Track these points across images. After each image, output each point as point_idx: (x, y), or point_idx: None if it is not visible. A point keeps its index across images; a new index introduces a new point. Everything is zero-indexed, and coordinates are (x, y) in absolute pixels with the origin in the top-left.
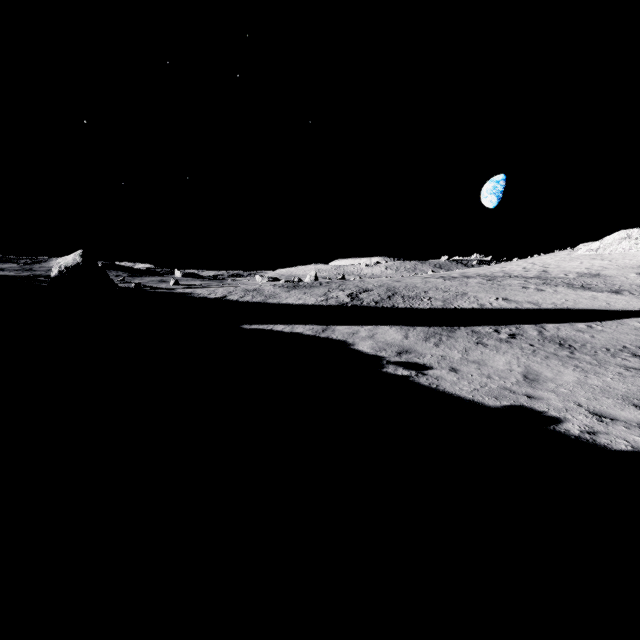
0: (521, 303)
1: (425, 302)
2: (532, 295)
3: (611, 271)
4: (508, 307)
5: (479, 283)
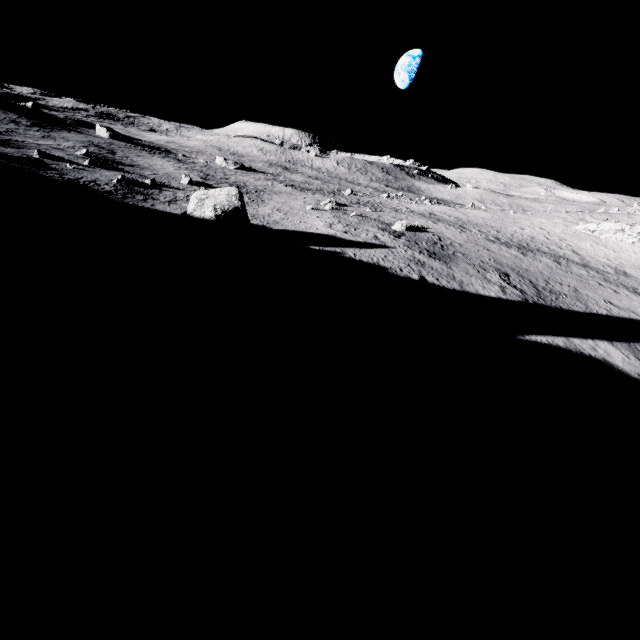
0: (626, 311)
1: (571, 302)
2: (620, 300)
3: (631, 270)
4: (626, 316)
5: (560, 269)
